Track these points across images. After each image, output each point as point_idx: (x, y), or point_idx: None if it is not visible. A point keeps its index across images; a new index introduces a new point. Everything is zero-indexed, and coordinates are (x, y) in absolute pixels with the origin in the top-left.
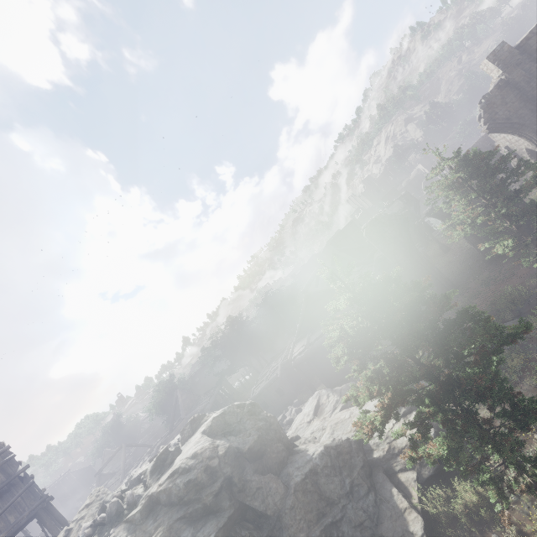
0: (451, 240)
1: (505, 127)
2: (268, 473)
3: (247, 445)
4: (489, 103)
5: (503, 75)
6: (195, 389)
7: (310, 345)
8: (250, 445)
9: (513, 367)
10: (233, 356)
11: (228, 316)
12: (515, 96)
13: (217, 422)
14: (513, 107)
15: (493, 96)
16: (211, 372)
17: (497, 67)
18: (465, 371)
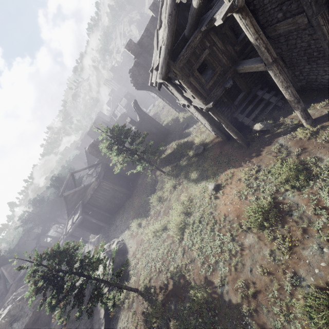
0: (116, 172)
1: (143, 88)
2: (43, 325)
3: (24, 325)
4: (133, 74)
5: (135, 59)
6: (23, 250)
7: (77, 219)
8: (26, 323)
9: (143, 223)
10: (42, 223)
11: (28, 200)
12: (144, 71)
13: (5, 319)
14: (144, 77)
15: (134, 70)
16: (32, 234)
17: (132, 54)
18: (93, 272)
